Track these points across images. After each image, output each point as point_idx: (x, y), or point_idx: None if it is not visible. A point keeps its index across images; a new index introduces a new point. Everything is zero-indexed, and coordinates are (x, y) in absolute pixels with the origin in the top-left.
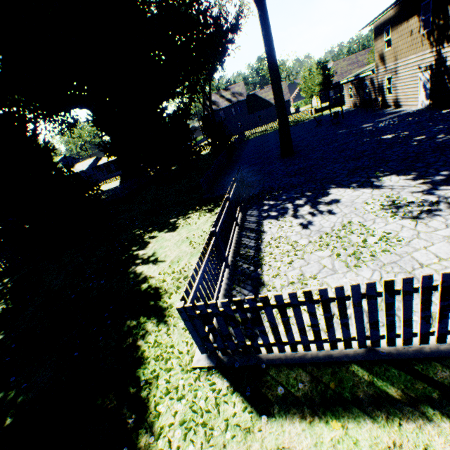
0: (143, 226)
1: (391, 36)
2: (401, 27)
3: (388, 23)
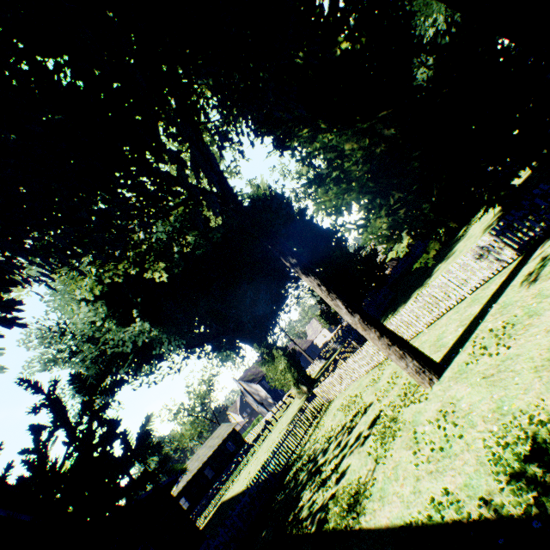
0: None
1: None
2: None
3: None
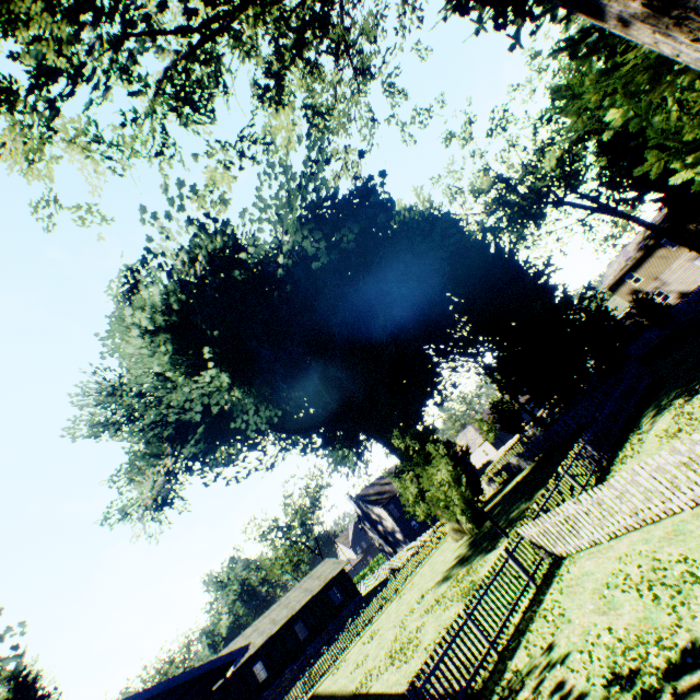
0: None
1: (637, 275)
2: (645, 263)
3: (626, 273)
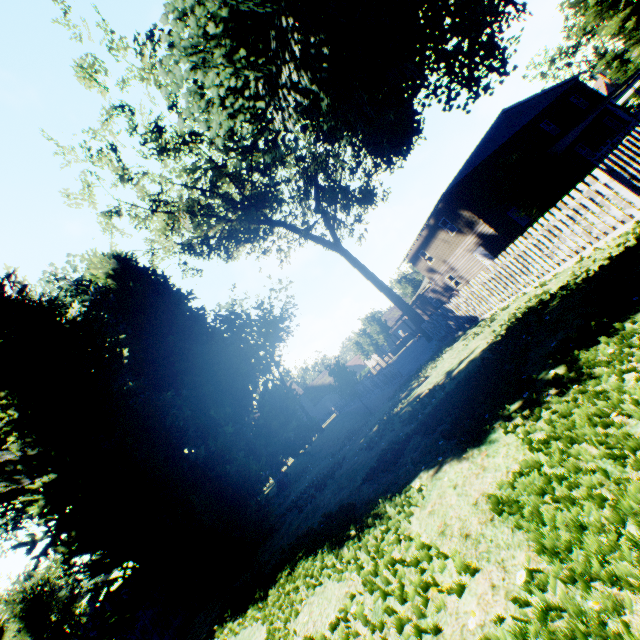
0: (364, 434)
1: (428, 254)
2: (432, 244)
3: (419, 250)
